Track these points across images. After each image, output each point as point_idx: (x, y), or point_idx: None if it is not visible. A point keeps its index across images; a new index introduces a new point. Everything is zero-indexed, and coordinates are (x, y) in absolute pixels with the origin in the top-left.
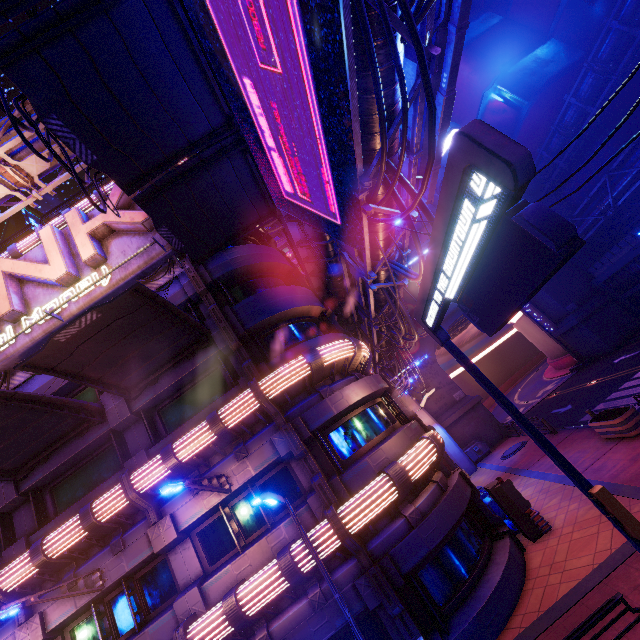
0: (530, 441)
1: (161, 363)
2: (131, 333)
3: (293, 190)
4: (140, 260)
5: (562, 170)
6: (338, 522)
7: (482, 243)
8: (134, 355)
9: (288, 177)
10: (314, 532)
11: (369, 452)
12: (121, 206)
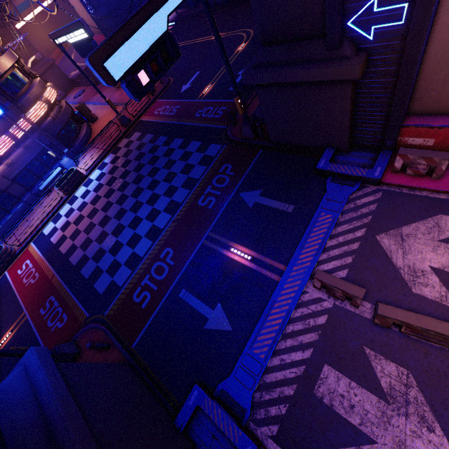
0: (87, 89)
1: None
2: None
3: None
4: None
5: None
6: (28, 119)
7: (83, 40)
8: None
9: None
10: (19, 124)
11: (27, 92)
12: None
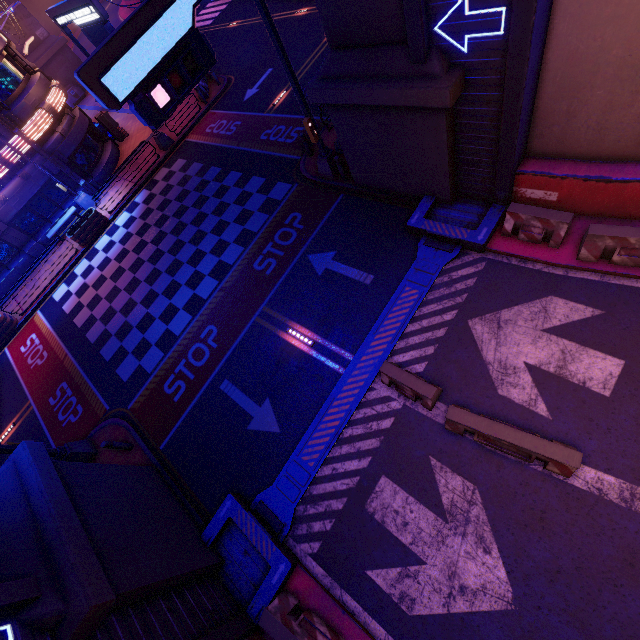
0: None
1: None
2: None
3: None
4: None
5: None
6: (26, 136)
7: (94, 22)
8: None
9: None
10: (12, 143)
11: (23, 96)
12: None
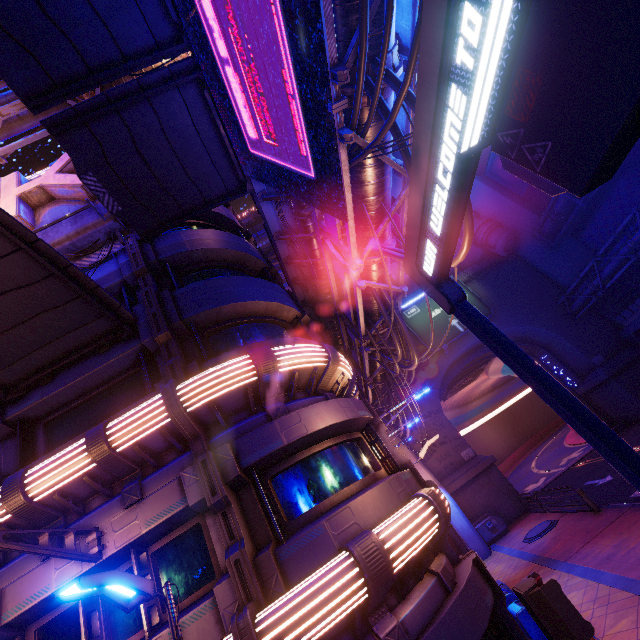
0: (562, 520)
1: (59, 354)
2: (0, 295)
3: (257, 133)
4: (71, 229)
5: (581, 211)
6: None
7: None
8: (11, 334)
9: (249, 110)
10: None
11: (330, 511)
12: (68, 172)
